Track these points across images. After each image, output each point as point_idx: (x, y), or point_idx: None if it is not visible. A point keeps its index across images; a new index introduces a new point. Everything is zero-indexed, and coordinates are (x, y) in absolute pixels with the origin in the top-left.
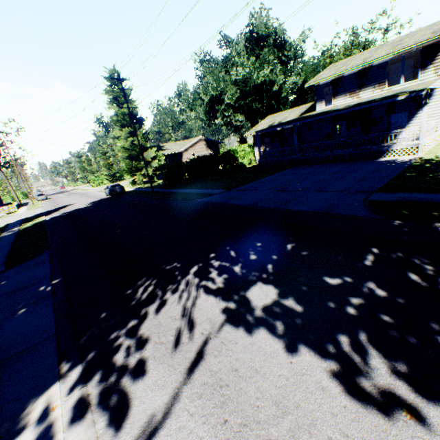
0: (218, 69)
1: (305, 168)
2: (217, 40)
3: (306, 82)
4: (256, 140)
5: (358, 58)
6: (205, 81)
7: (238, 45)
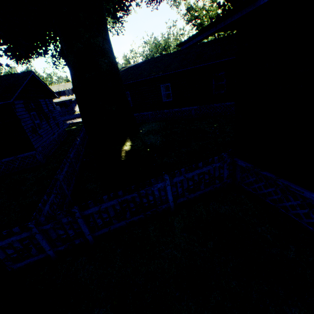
0: None
1: None
2: None
3: None
4: None
5: (54, 87)
6: None
7: None
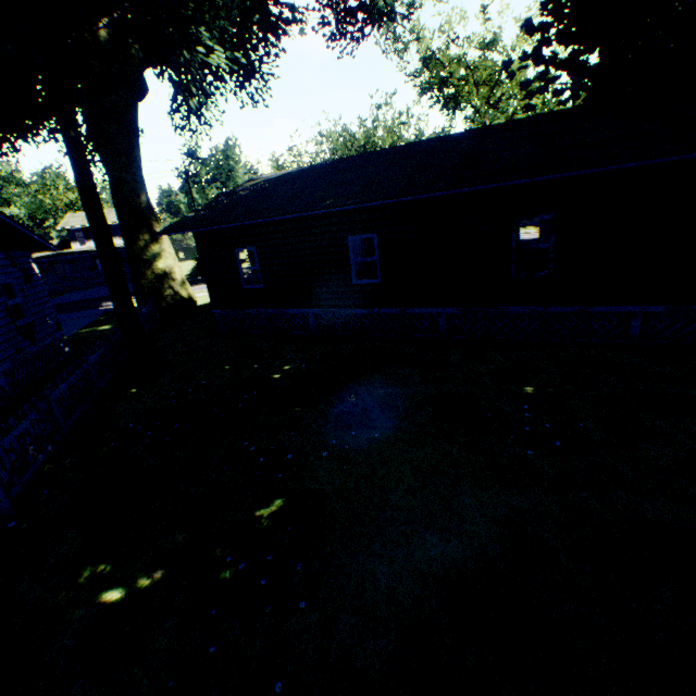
0: None
1: (88, 290)
2: None
3: (32, 217)
4: None
5: None
6: None
7: None
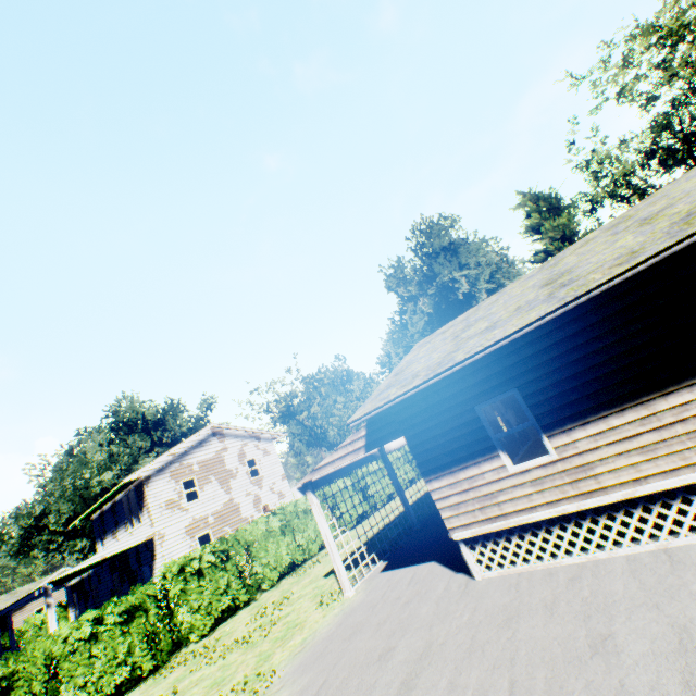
0: (77, 468)
1: None
2: (76, 434)
3: None
4: (69, 595)
5: None
6: (44, 492)
7: (93, 439)
